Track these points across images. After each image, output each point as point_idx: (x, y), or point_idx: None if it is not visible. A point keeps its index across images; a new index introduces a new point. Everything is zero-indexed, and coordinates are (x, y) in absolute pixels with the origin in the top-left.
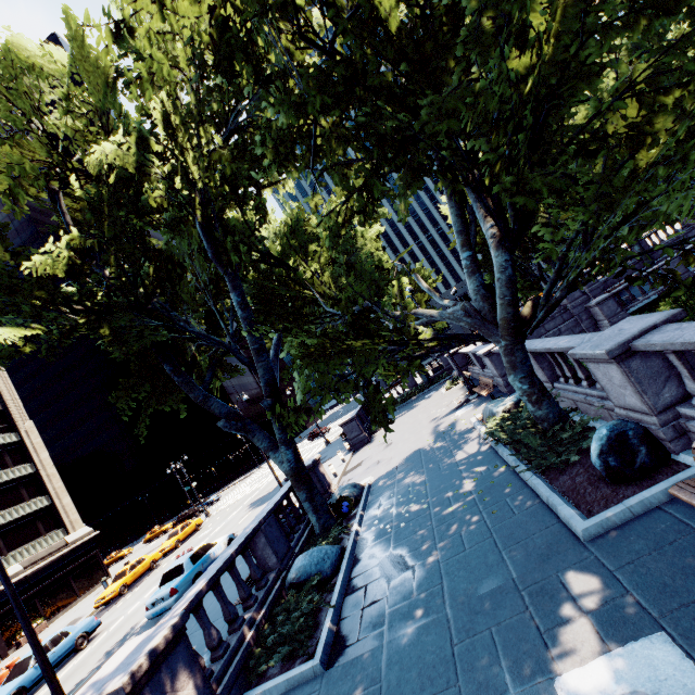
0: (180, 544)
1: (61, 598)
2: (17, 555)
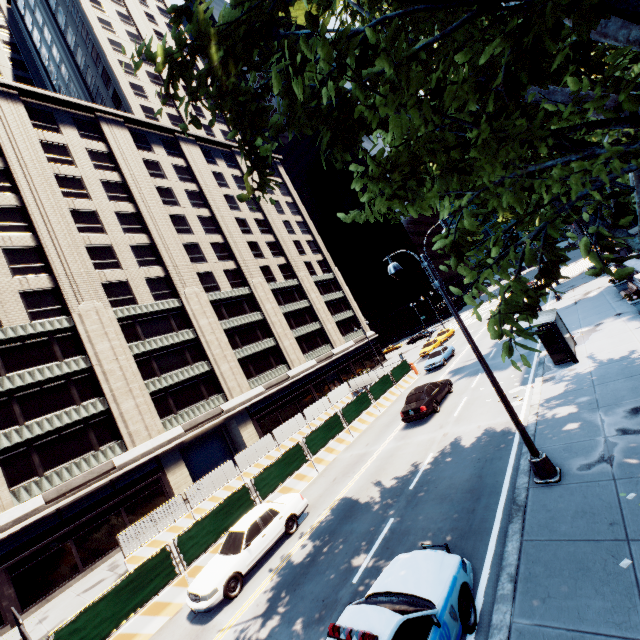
0: (448, 339)
1: (370, 363)
2: (349, 337)
